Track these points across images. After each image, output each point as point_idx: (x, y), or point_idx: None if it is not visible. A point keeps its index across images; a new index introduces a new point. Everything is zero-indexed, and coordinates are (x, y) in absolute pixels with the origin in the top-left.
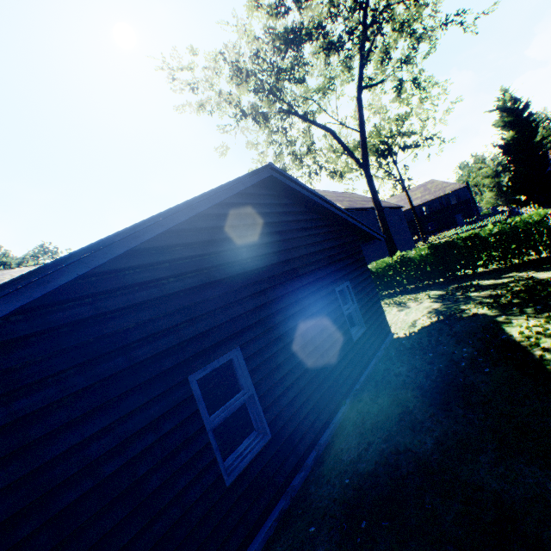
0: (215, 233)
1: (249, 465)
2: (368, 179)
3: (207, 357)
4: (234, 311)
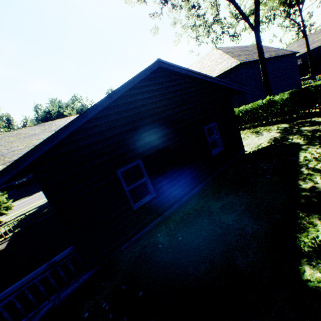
0: (128, 105)
1: (144, 204)
2: (256, 40)
3: (125, 163)
4: (138, 143)
